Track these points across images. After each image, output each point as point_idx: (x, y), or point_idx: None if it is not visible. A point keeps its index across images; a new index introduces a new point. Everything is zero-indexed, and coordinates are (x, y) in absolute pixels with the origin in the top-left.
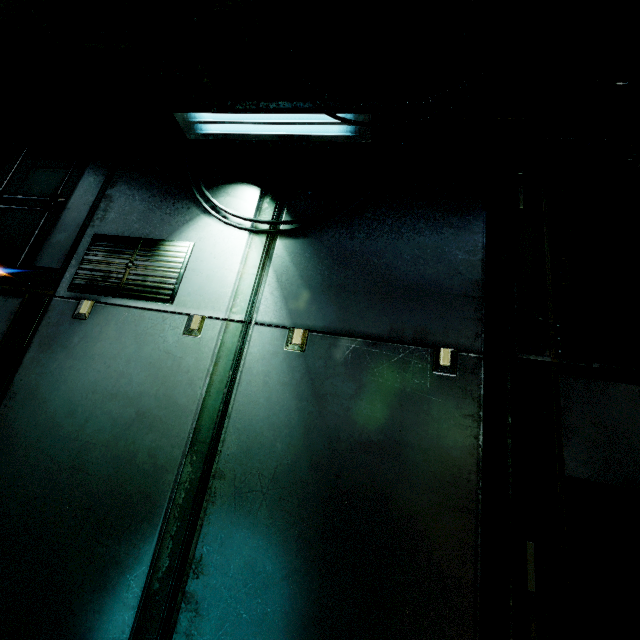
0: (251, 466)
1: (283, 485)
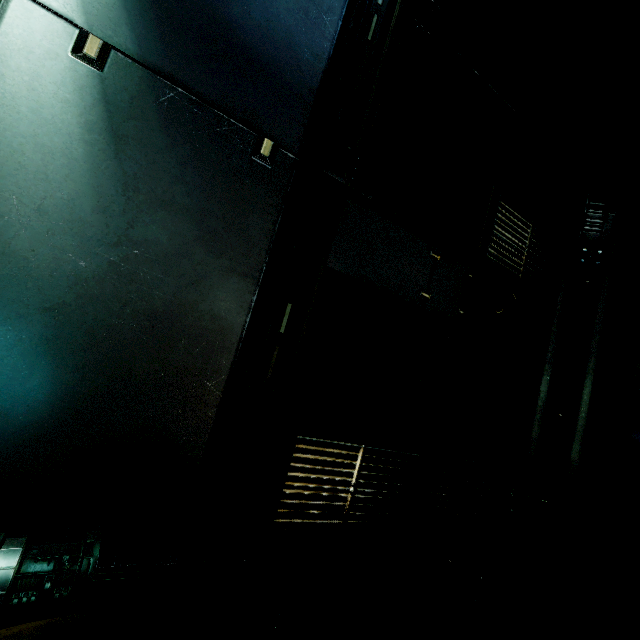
0: (2, 187)
1: (54, 220)
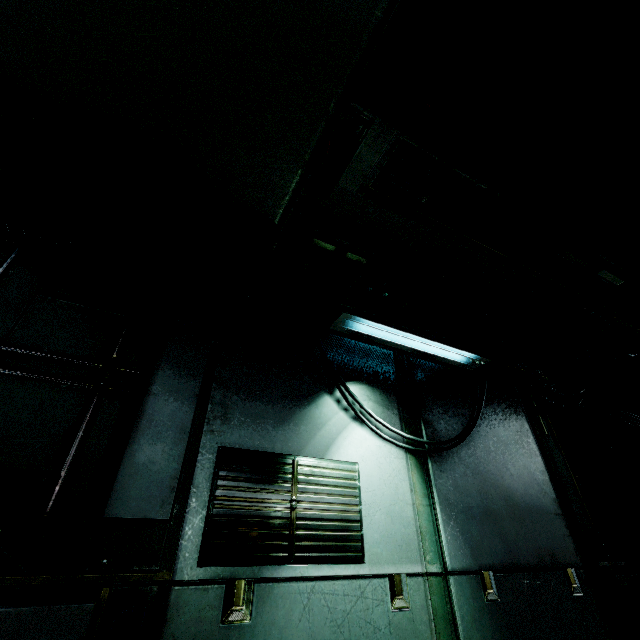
0: None
1: None
